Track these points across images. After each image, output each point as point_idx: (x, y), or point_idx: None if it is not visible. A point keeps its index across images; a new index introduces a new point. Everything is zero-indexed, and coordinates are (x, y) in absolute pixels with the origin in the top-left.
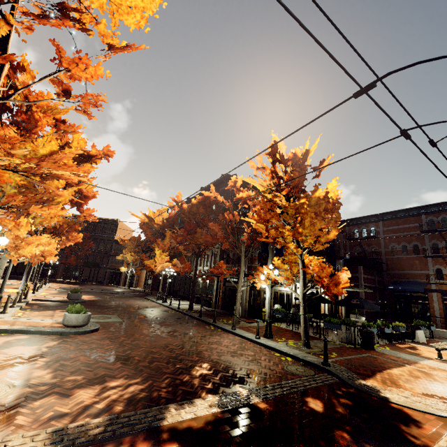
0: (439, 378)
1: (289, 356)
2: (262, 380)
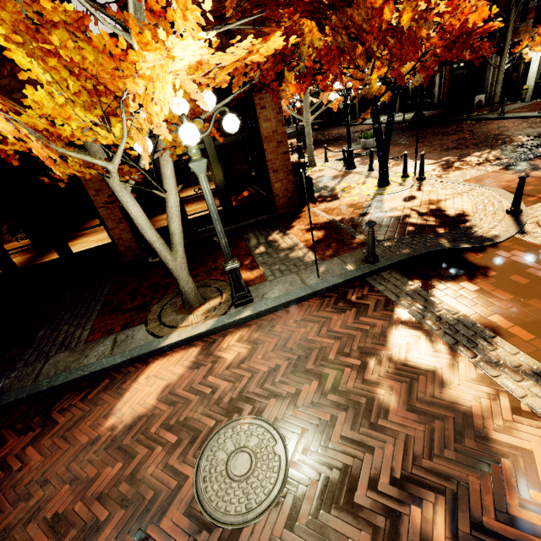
0: None
1: None
2: None
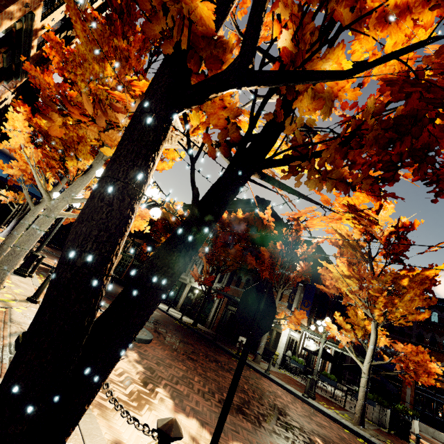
0: None
1: (362, 438)
2: None
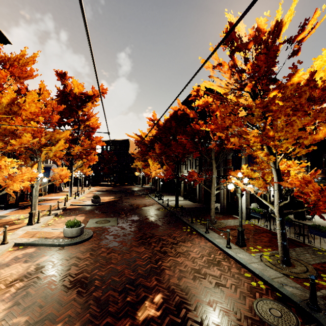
0: None
1: (262, 280)
2: None
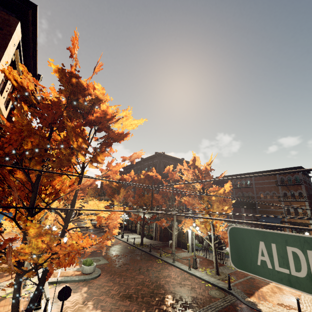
0: (286, 291)
1: (209, 283)
2: (201, 304)
